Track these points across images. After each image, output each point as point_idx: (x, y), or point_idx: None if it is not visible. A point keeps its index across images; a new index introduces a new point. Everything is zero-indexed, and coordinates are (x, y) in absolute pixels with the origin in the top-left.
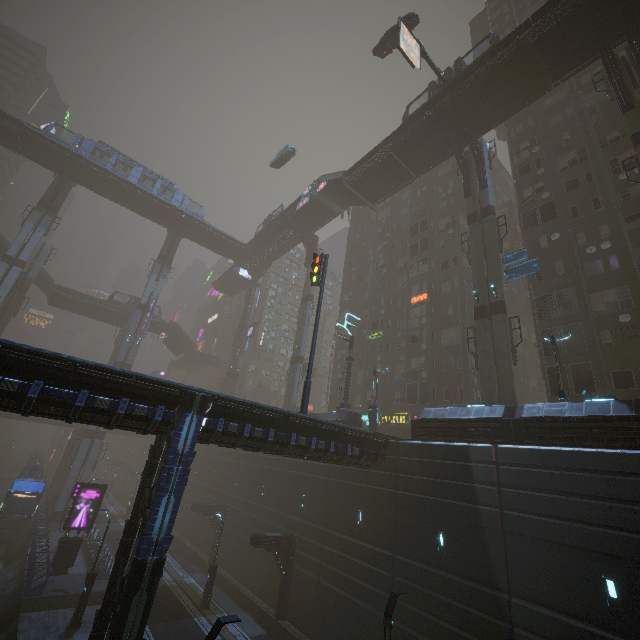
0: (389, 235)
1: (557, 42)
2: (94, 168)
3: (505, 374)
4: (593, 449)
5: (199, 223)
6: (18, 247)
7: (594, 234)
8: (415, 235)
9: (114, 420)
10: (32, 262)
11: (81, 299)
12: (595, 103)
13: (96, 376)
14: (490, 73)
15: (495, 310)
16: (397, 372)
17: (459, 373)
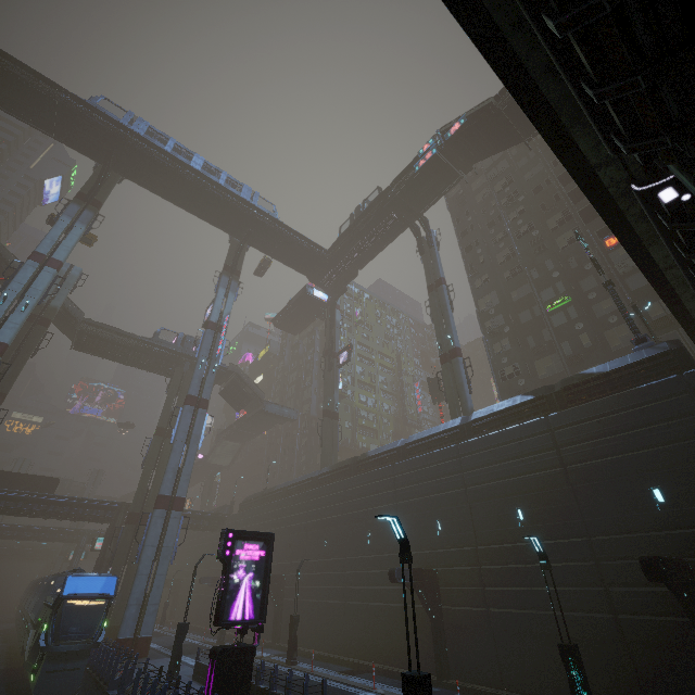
0: (524, 198)
1: None
2: (150, 149)
3: None
4: None
5: (273, 222)
6: (51, 244)
7: None
8: (570, 182)
9: None
10: (56, 288)
11: (119, 337)
12: None
13: None
14: None
15: None
16: (612, 339)
17: None
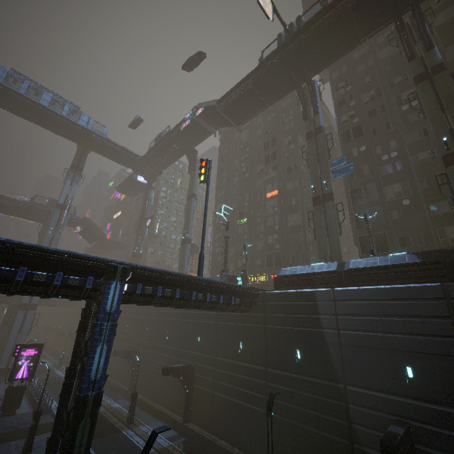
0: (249, 149)
1: (367, 8)
2: (8, 91)
3: (334, 242)
4: (397, 285)
5: (103, 139)
6: None
7: (387, 147)
8: (267, 149)
9: (51, 290)
10: None
11: (6, 201)
12: (386, 57)
13: (32, 255)
14: (321, 28)
15: (327, 199)
16: (258, 246)
17: (301, 244)
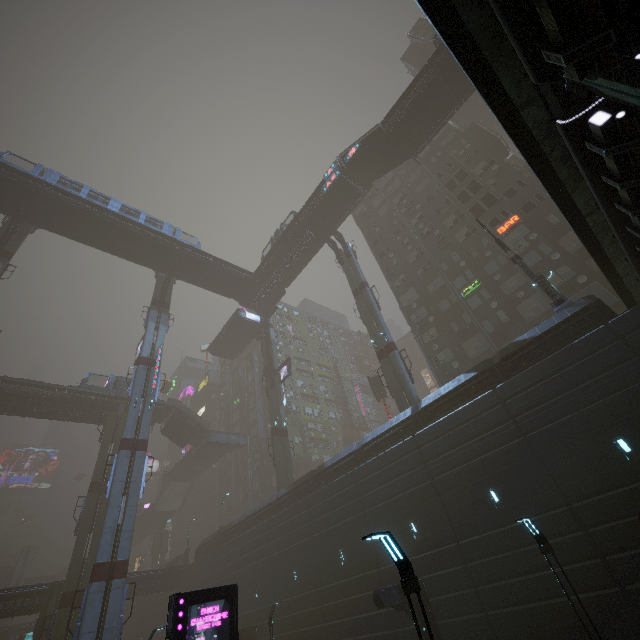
0: (420, 206)
1: None
2: (63, 196)
3: None
4: None
5: (198, 253)
6: None
7: None
8: (456, 188)
9: None
10: None
11: (41, 390)
12: None
13: None
14: None
15: None
16: (525, 312)
17: None
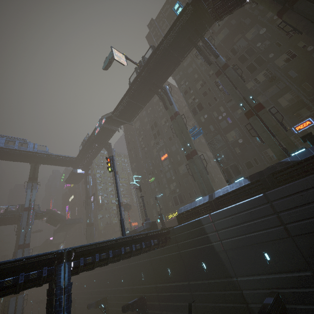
0: (142, 132)
1: (176, 45)
2: None
3: (206, 180)
4: (242, 202)
5: (47, 155)
6: None
7: (219, 111)
8: (153, 129)
9: (18, 288)
10: None
11: None
12: (201, 61)
13: (0, 269)
14: (156, 60)
15: (193, 154)
16: (167, 193)
17: (191, 184)
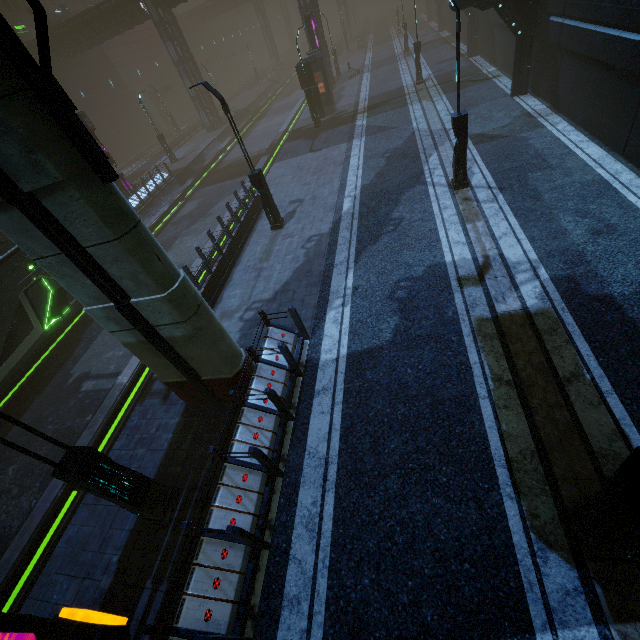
0: None
1: None
2: None
3: None
4: None
5: None
6: None
7: None
8: None
9: None
10: None
11: None
12: None
13: None
14: None
15: None
16: None
17: None
